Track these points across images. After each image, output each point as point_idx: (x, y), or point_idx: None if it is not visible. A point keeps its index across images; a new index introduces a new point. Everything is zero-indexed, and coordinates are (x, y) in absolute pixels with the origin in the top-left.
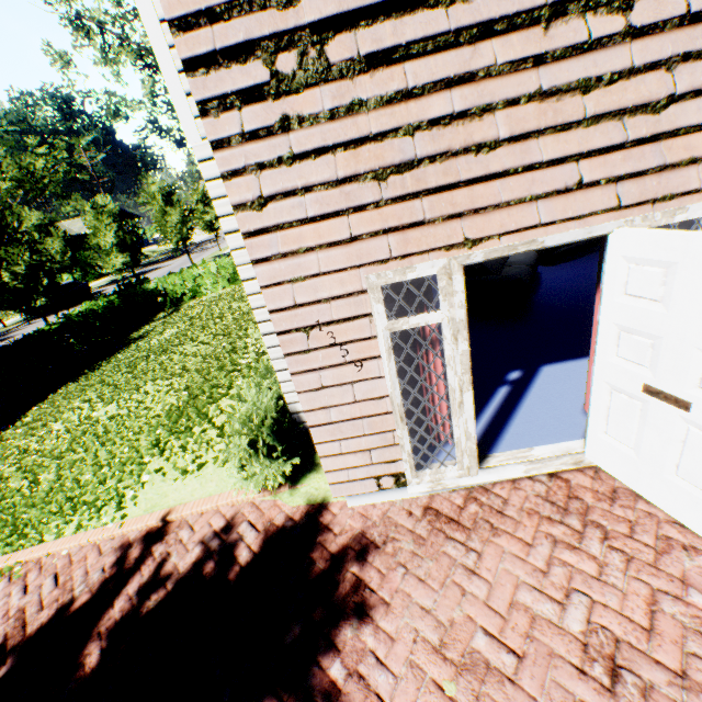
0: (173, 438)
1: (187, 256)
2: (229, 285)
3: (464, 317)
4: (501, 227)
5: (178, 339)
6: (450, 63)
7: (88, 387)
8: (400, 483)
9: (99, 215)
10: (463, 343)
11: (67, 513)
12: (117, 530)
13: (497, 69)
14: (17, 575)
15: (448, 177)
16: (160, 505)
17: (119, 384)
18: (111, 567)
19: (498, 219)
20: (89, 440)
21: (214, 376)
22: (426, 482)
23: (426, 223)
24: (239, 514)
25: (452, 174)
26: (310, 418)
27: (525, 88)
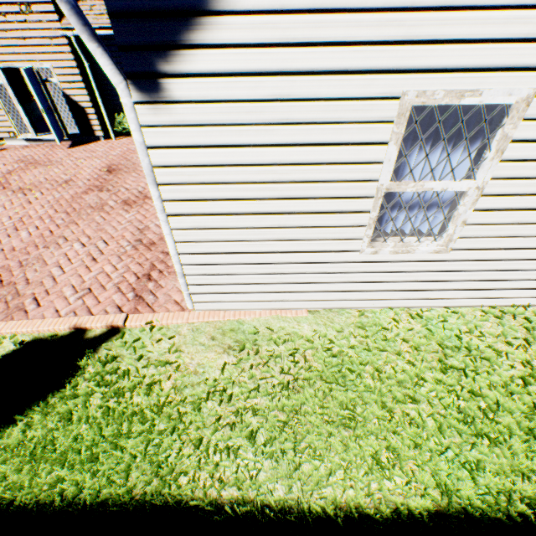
0: None
1: None
2: None
3: (8, 83)
4: (5, 60)
5: None
6: None
7: None
8: (17, 136)
9: None
10: (11, 91)
11: None
12: None
13: None
14: None
15: None
16: None
17: None
18: None
19: (3, 58)
20: None
21: None
22: (24, 137)
23: None
24: None
25: None
26: None
27: None
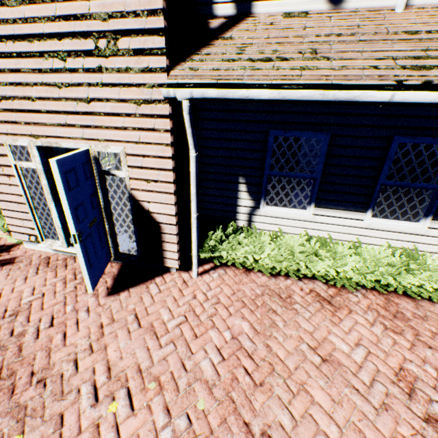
0: None
1: None
2: None
3: (42, 168)
4: (46, 133)
5: None
6: (12, 63)
7: None
8: (39, 241)
9: None
10: (45, 180)
11: None
12: None
13: (28, 70)
14: None
15: (22, 107)
16: None
17: None
18: None
19: (44, 130)
20: None
21: None
22: (48, 244)
23: (19, 123)
24: None
25: (23, 106)
26: None
27: (39, 80)
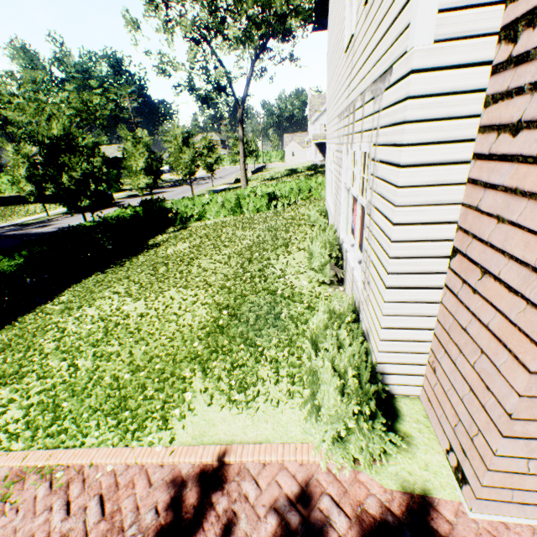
0: (213, 356)
1: (186, 186)
2: (228, 215)
3: None
4: None
5: (192, 253)
6: None
7: (115, 280)
8: None
9: (136, 144)
10: None
11: (108, 415)
12: (167, 457)
13: None
14: (58, 483)
15: None
16: (209, 434)
17: (143, 283)
18: (165, 510)
19: None
20: (121, 333)
21: (248, 300)
22: None
23: None
24: (314, 481)
25: None
26: (513, 427)
27: None
